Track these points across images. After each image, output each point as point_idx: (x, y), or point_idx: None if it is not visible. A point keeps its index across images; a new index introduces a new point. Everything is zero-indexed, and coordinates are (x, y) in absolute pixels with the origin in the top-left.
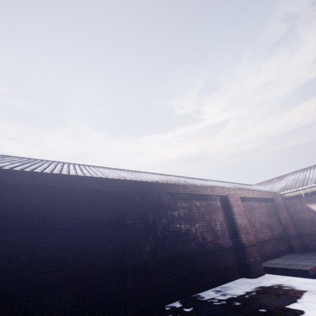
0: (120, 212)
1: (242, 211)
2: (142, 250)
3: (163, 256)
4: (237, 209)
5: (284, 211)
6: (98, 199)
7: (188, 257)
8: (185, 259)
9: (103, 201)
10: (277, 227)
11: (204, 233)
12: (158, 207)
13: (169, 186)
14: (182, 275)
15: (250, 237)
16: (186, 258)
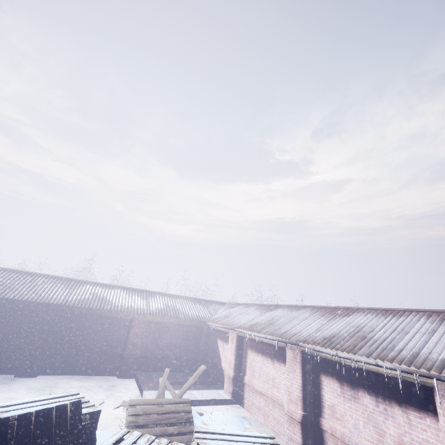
0: (34, 320)
1: (140, 332)
2: (34, 344)
3: (53, 350)
4: (136, 330)
5: (203, 338)
6: (23, 310)
7: (74, 354)
8: (71, 354)
9: (25, 312)
10: (189, 349)
11: (97, 341)
12: (65, 319)
13: (75, 308)
14: (64, 363)
15: (135, 352)
16: (72, 354)
